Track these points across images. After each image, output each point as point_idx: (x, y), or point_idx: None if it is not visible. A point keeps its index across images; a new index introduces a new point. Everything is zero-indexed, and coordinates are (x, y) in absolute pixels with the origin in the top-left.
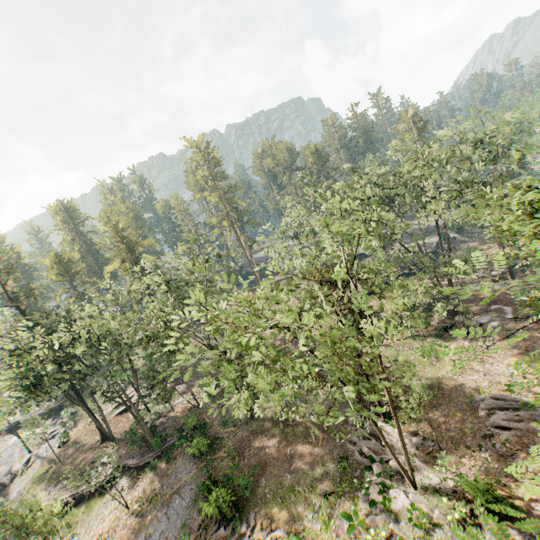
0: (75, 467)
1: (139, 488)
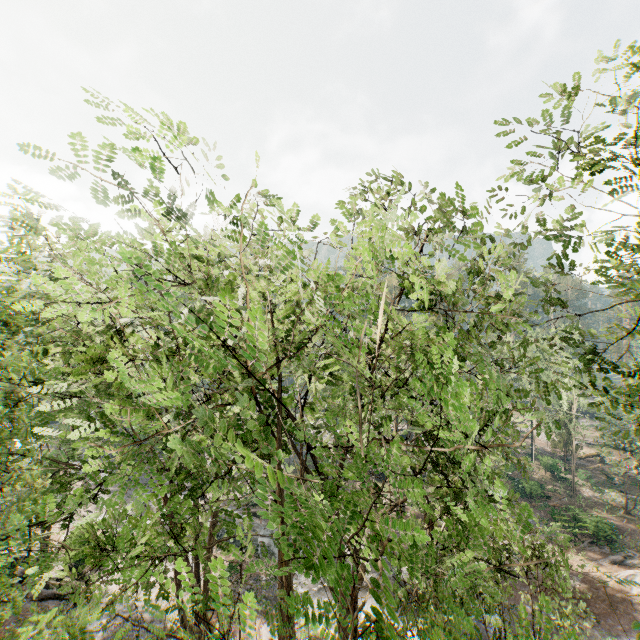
0: None
1: None
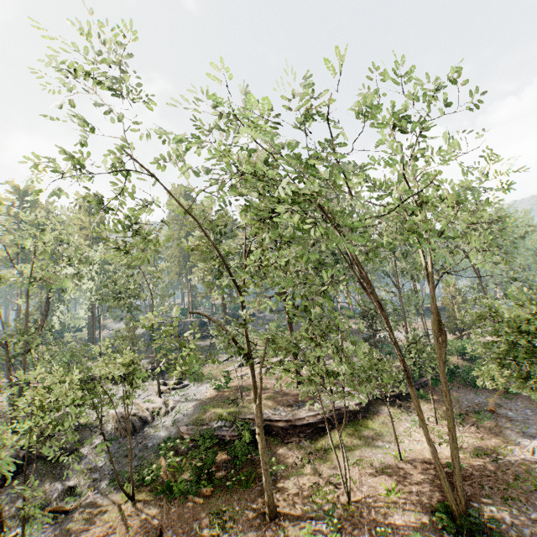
0: (287, 398)
1: (424, 412)
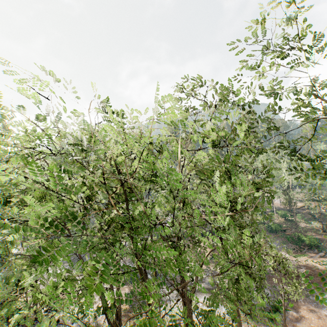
0: None
1: None
